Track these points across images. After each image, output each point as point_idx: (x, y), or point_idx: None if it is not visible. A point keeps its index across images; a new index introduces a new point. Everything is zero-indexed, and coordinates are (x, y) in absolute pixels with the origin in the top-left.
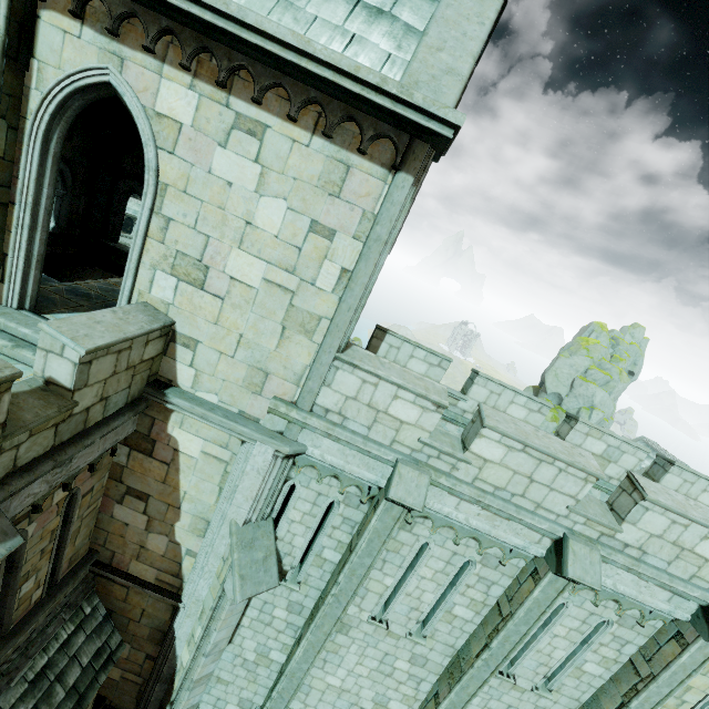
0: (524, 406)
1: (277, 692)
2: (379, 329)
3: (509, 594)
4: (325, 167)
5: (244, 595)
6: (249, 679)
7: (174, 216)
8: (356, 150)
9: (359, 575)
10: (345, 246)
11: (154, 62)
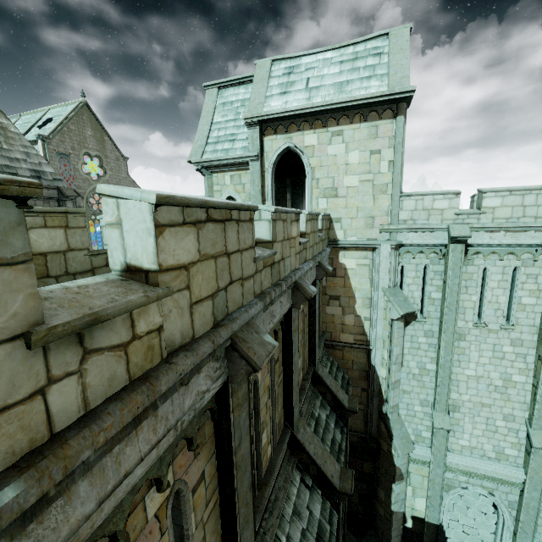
0: None
1: (439, 382)
2: None
3: None
4: (368, 131)
5: (403, 312)
6: (420, 386)
7: (319, 176)
8: (377, 119)
9: (455, 291)
10: (386, 153)
11: (300, 133)
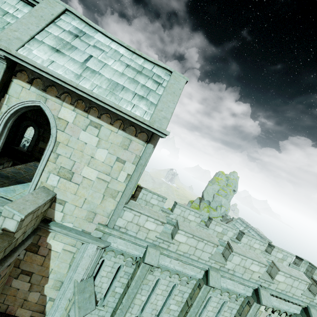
0: (194, 215)
1: None
2: (139, 187)
3: (190, 296)
4: (122, 140)
5: (80, 316)
6: None
7: (61, 153)
8: (134, 135)
9: (131, 297)
10: (129, 166)
11: (59, 101)
